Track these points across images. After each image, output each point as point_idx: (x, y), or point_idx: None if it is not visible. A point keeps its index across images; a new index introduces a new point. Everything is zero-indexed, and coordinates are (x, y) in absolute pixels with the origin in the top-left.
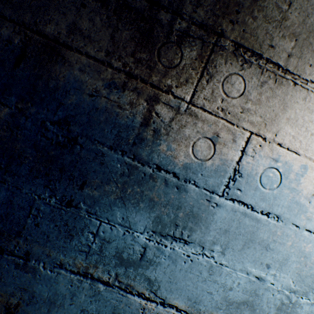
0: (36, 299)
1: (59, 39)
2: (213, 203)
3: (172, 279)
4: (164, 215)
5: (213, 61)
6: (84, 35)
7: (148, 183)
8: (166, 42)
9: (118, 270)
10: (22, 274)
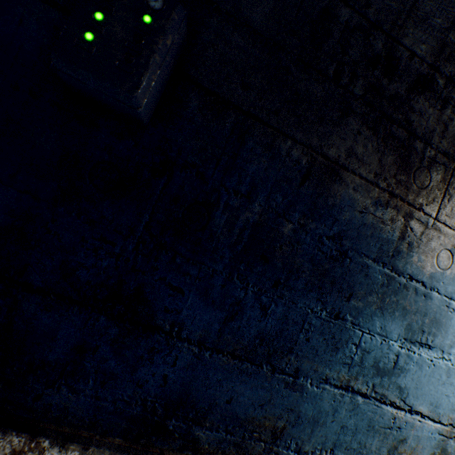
0: (300, 419)
1: (338, 161)
2: (450, 309)
3: (418, 385)
4: (413, 322)
5: (452, 183)
6: (358, 158)
7: (402, 292)
8: (419, 167)
9: (374, 380)
10: (290, 393)
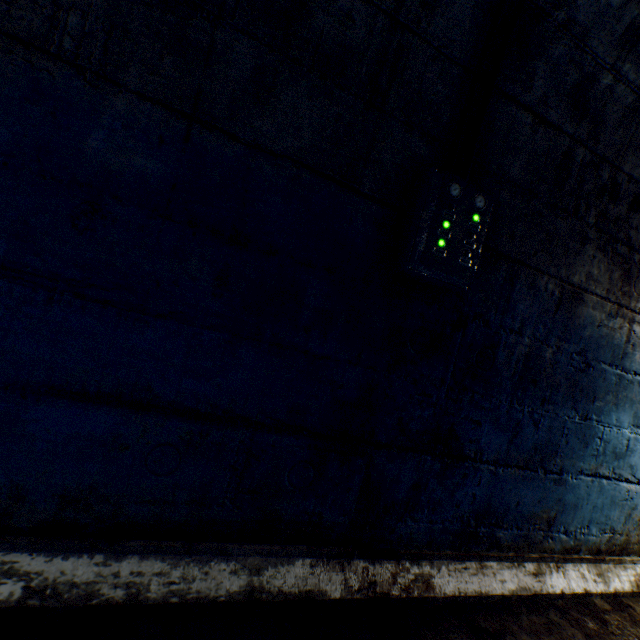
0: (565, 507)
1: (580, 286)
2: None
3: None
4: (637, 410)
5: None
6: (594, 279)
7: (629, 387)
8: (637, 276)
9: (613, 464)
10: (557, 488)
